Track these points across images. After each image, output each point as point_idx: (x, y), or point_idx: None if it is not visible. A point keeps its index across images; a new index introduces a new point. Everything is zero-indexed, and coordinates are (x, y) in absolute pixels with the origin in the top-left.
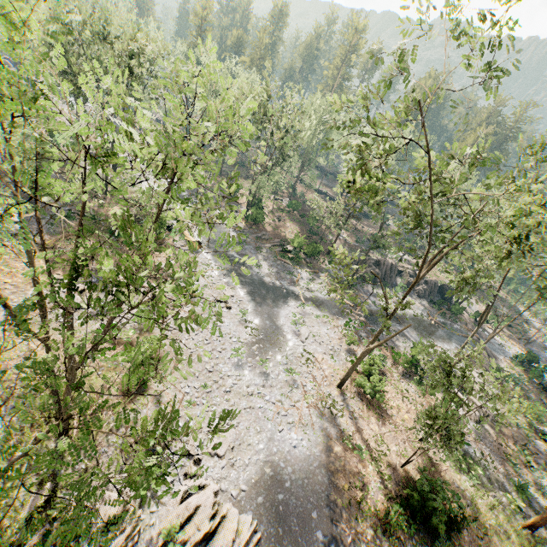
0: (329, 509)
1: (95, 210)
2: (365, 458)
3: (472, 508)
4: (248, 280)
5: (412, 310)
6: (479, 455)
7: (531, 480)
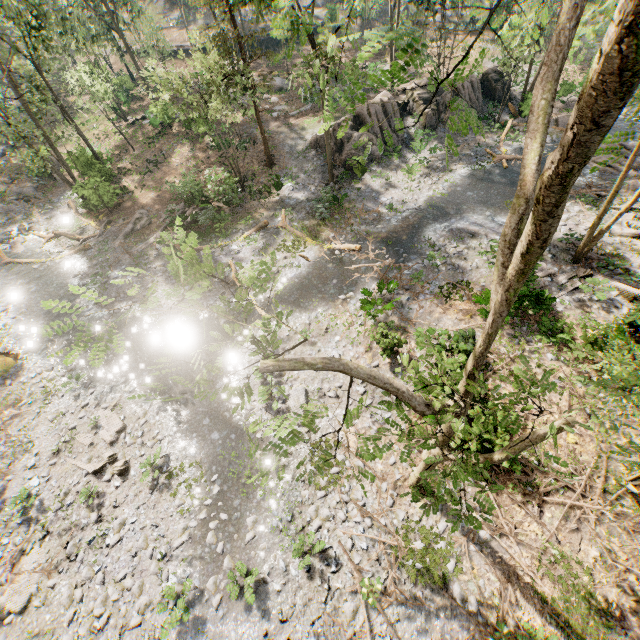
0: None
1: None
2: None
3: None
4: (142, 358)
5: (460, 168)
6: None
7: None
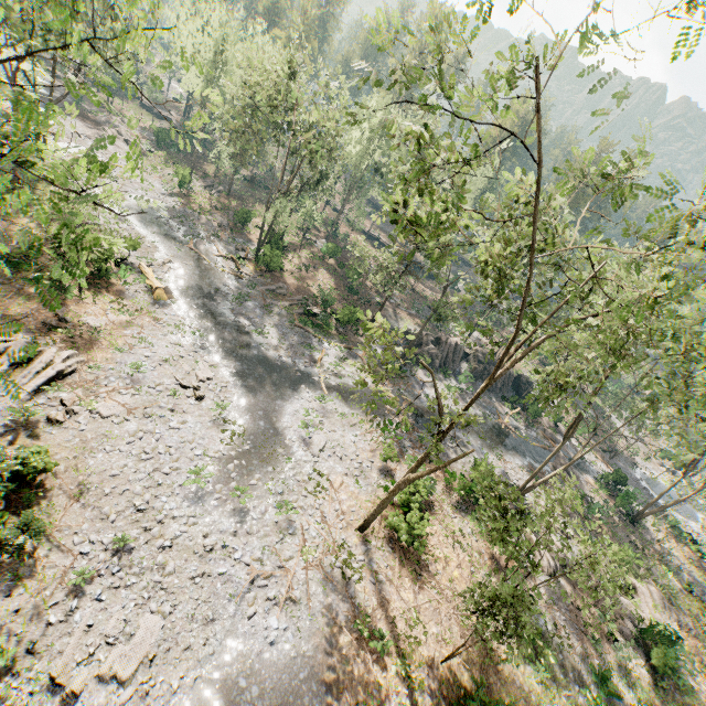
0: None
1: None
2: (387, 652)
3: None
4: (241, 355)
5: (478, 409)
6: (552, 629)
7: (615, 661)
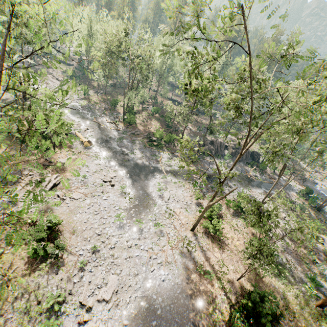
0: (190, 324)
1: (9, 126)
2: (212, 279)
3: (284, 299)
4: (126, 164)
5: (235, 170)
6: (285, 261)
7: (317, 272)
